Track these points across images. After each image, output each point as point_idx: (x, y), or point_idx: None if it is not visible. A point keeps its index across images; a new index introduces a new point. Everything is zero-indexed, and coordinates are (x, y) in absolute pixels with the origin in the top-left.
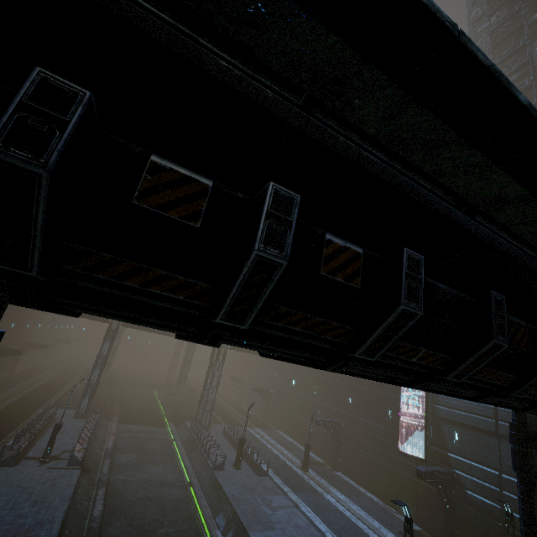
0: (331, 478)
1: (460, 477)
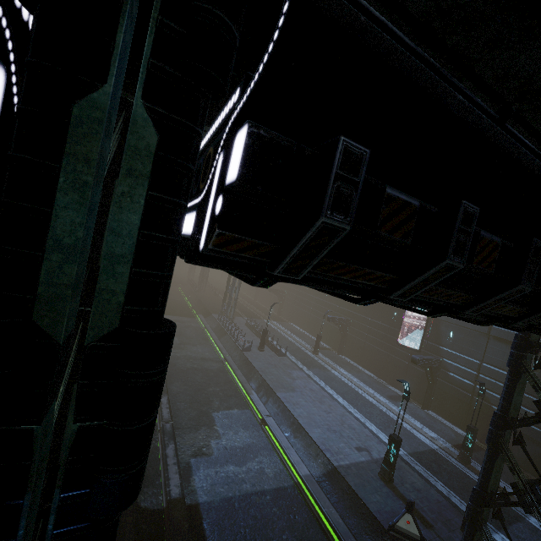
0: (336, 360)
1: (446, 364)
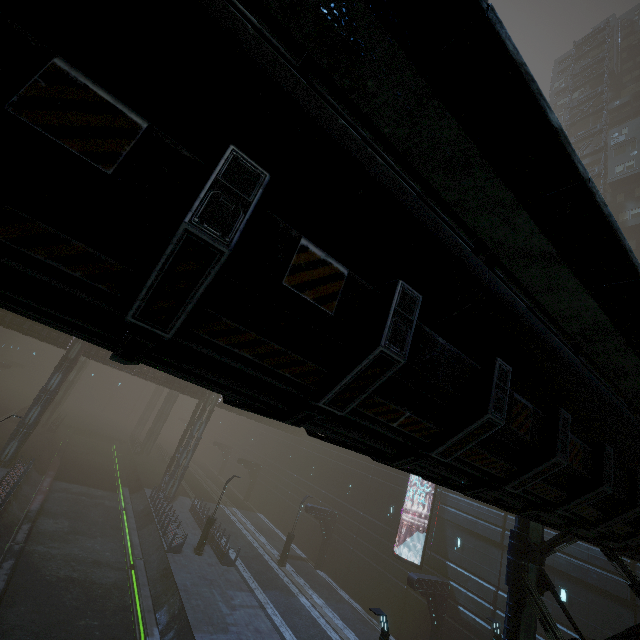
0: (310, 578)
1: (454, 590)
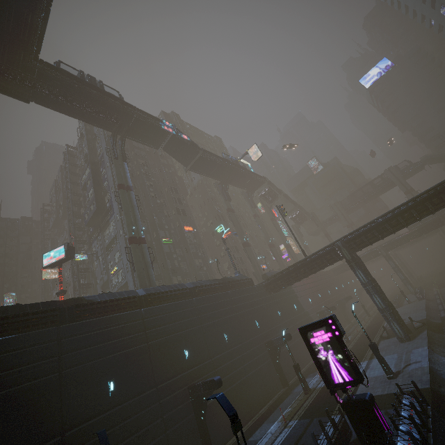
0: None
1: None
